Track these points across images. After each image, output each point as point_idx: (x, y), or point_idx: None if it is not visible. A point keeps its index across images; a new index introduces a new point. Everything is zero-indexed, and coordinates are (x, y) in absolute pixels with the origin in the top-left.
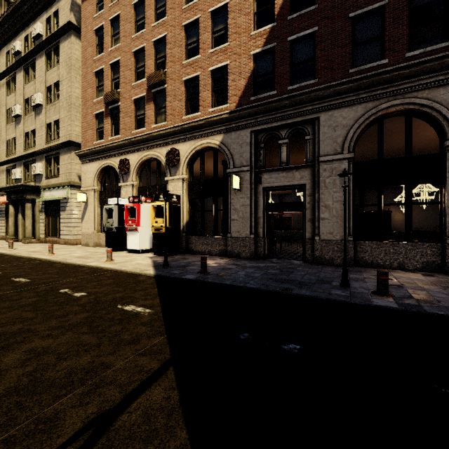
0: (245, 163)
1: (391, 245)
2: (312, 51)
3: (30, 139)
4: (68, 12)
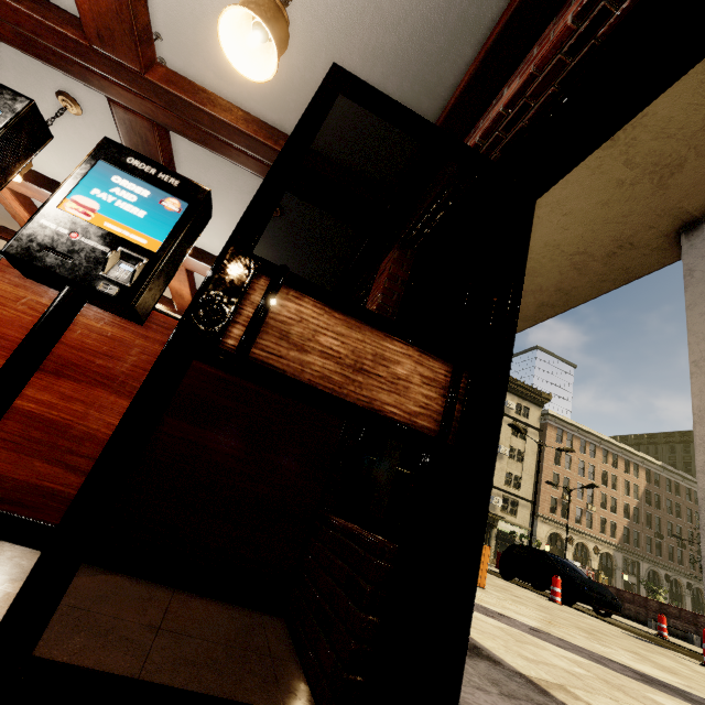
0: (620, 567)
1: None
2: (636, 536)
3: None
4: (537, 418)
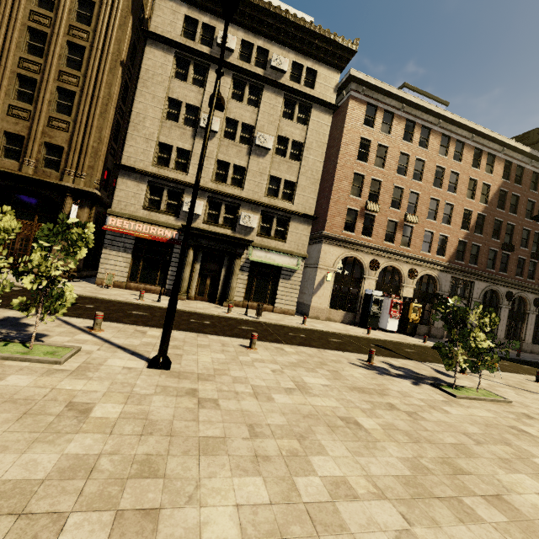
0: (446, 290)
1: None
2: (475, 251)
3: (231, 173)
4: (331, 89)
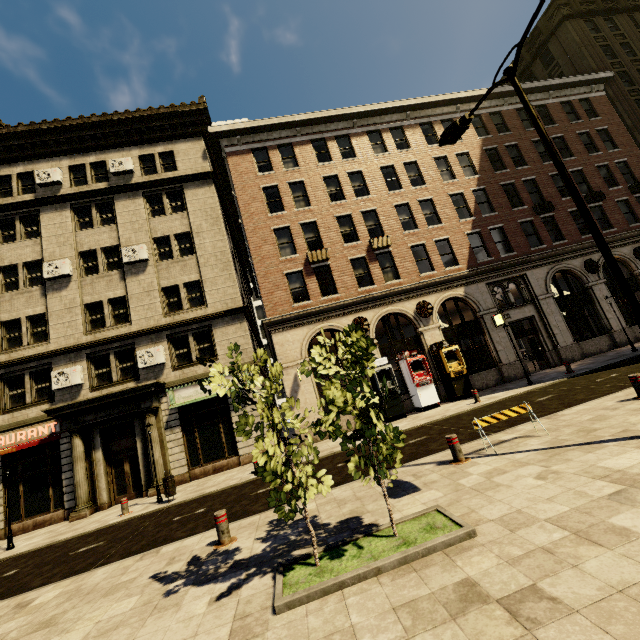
0: (490, 306)
1: (592, 341)
2: (501, 236)
3: (108, 312)
4: (198, 159)
